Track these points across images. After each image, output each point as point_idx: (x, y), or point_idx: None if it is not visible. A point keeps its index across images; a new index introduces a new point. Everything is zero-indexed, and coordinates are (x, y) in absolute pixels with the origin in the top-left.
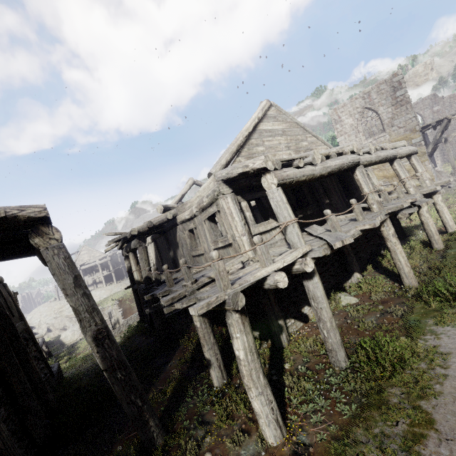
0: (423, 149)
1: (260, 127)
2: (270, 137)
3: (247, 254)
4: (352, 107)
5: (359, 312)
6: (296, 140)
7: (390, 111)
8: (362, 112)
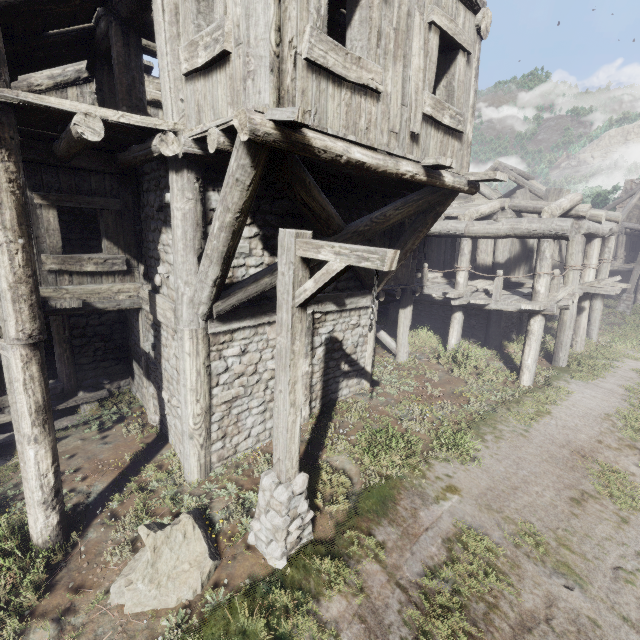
0: None
1: (636, 203)
2: (635, 209)
3: (620, 262)
4: None
5: None
6: None
7: None
8: None
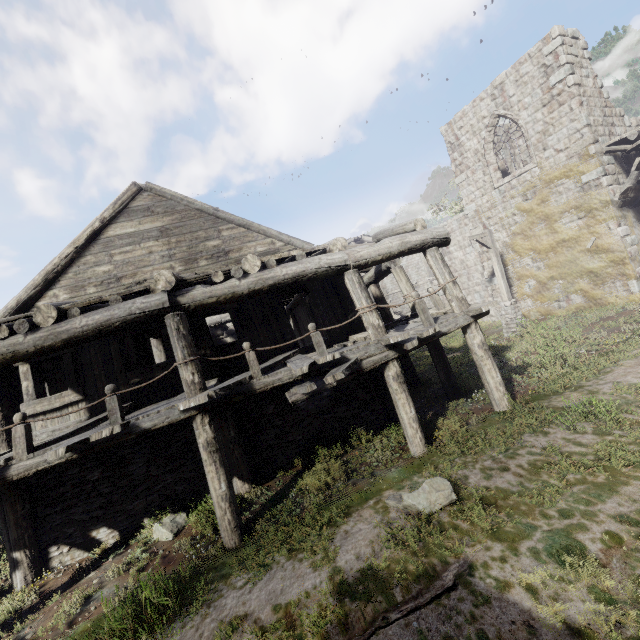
0: (604, 196)
1: (109, 233)
2: (129, 245)
3: None
4: (475, 116)
5: (130, 567)
6: (192, 241)
7: (540, 118)
8: (492, 124)
